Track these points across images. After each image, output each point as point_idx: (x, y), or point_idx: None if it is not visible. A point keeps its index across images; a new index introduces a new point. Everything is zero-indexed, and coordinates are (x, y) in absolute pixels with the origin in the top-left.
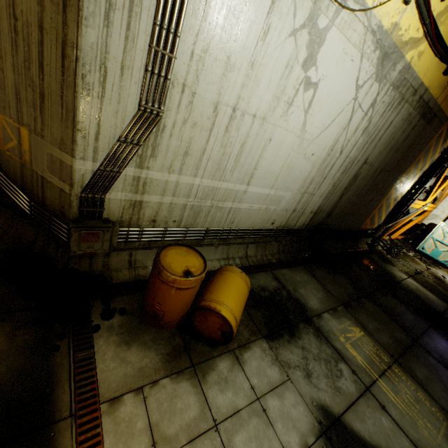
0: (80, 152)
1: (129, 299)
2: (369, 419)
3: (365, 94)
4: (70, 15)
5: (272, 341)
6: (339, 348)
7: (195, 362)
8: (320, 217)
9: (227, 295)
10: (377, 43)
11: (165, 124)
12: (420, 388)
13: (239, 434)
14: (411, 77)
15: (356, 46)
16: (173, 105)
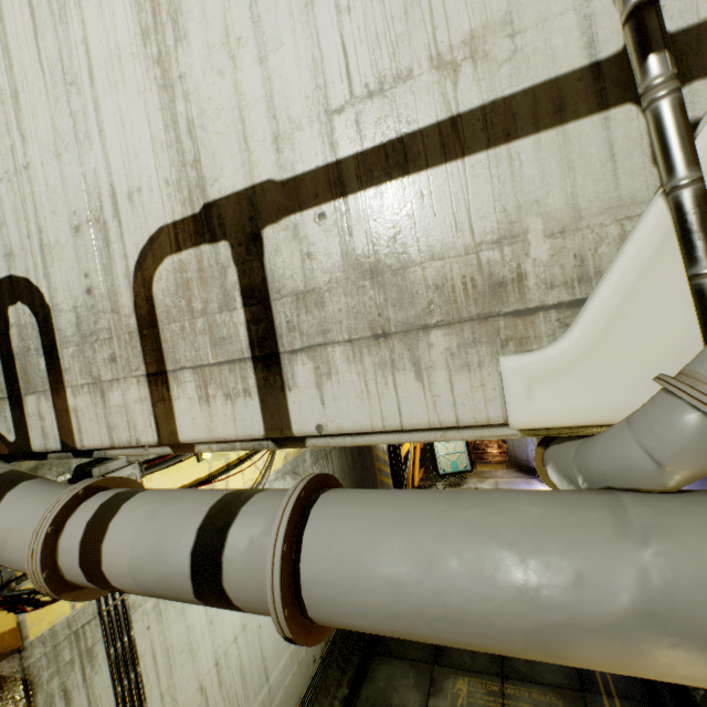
0: None
1: None
2: None
3: None
4: None
5: None
6: None
7: None
8: None
9: None
10: (283, 475)
11: None
12: (531, 686)
13: None
14: None
15: None
16: None
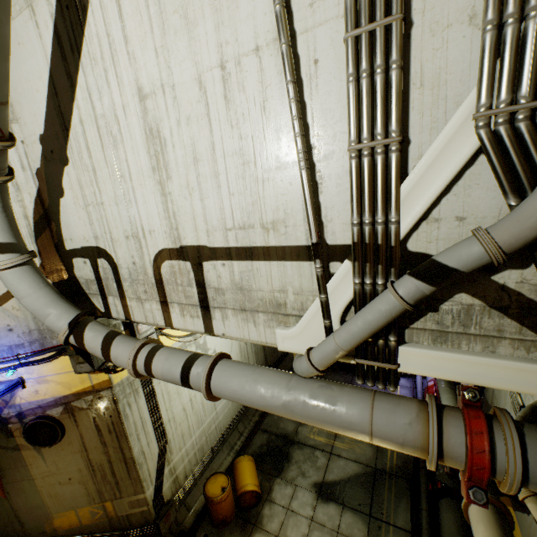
0: (146, 488)
1: (203, 527)
2: (335, 468)
3: None
4: (126, 451)
5: (281, 474)
6: (312, 443)
7: (254, 522)
8: None
9: (246, 477)
10: None
11: (170, 438)
12: None
13: (288, 530)
14: None
15: None
16: (169, 430)
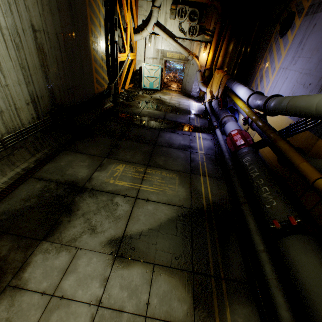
0: None
1: None
2: (141, 216)
3: None
4: None
5: (53, 235)
6: (112, 189)
7: None
8: (45, 103)
9: None
10: None
11: None
12: (163, 170)
13: None
14: None
15: None
16: None
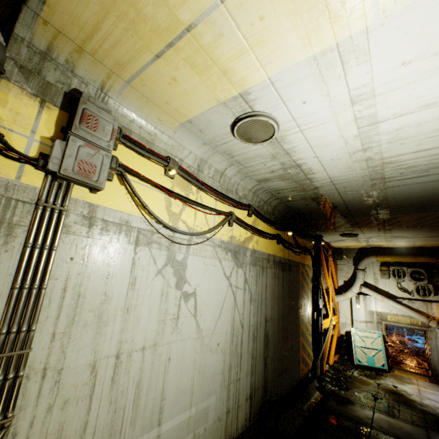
0: None
1: None
2: None
3: (236, 279)
4: None
5: None
6: None
7: None
8: (258, 396)
9: None
10: (226, 249)
11: (16, 430)
12: None
13: None
14: (260, 254)
15: (212, 257)
16: (29, 399)
